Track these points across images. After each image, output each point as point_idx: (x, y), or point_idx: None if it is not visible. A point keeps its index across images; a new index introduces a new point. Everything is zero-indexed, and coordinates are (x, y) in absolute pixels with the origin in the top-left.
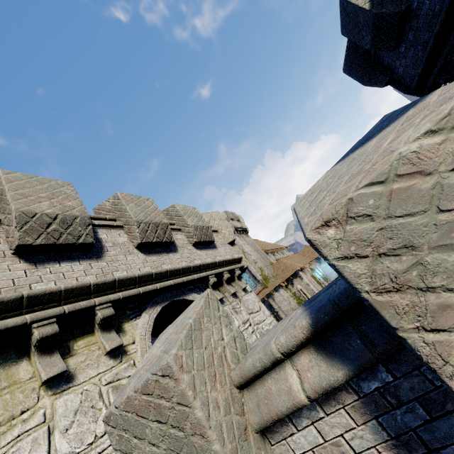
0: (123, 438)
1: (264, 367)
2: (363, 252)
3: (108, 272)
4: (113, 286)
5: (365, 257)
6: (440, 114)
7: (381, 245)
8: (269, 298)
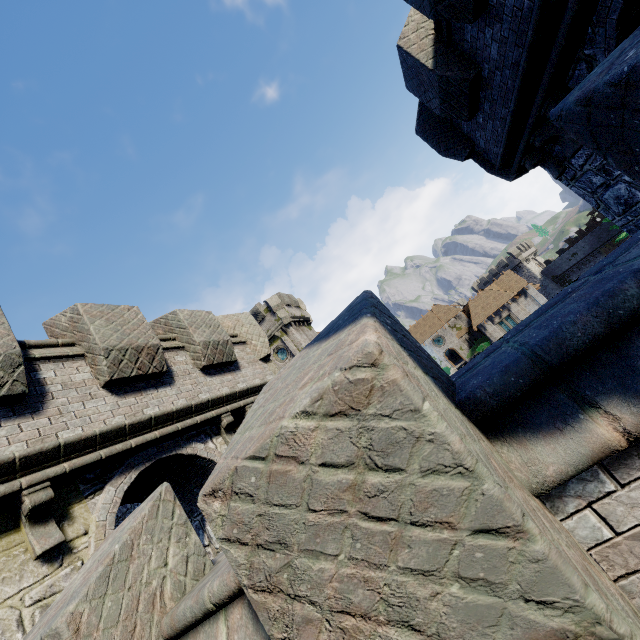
0: None
1: (196, 618)
2: (244, 538)
3: (50, 433)
4: (55, 455)
5: (246, 544)
6: (318, 392)
7: (259, 534)
8: None
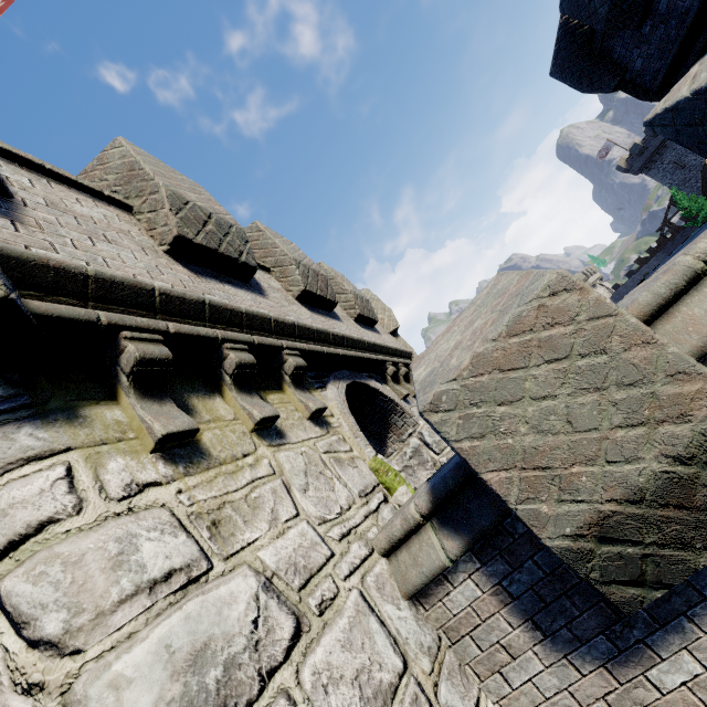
0: (472, 417)
1: (675, 290)
2: None
3: (280, 313)
4: (292, 333)
5: None
6: None
7: None
8: None
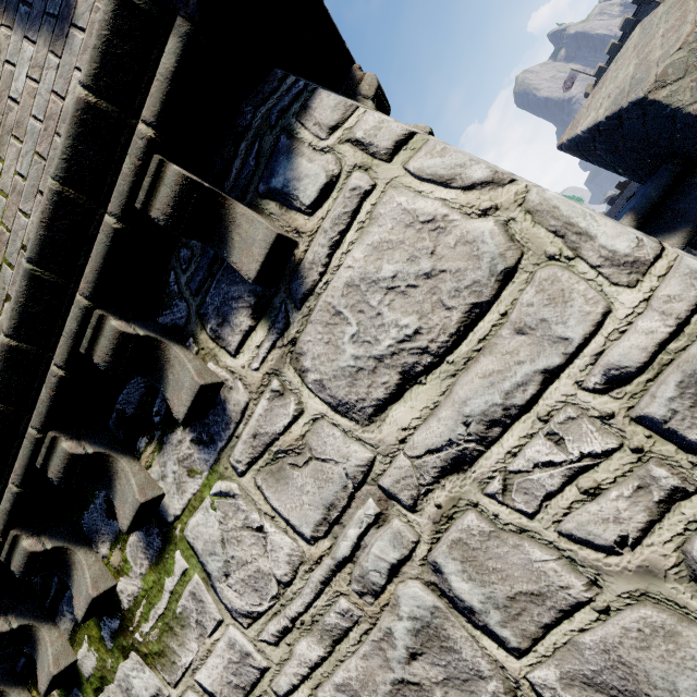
0: None
1: None
2: None
3: None
4: None
5: None
6: None
7: None
8: None
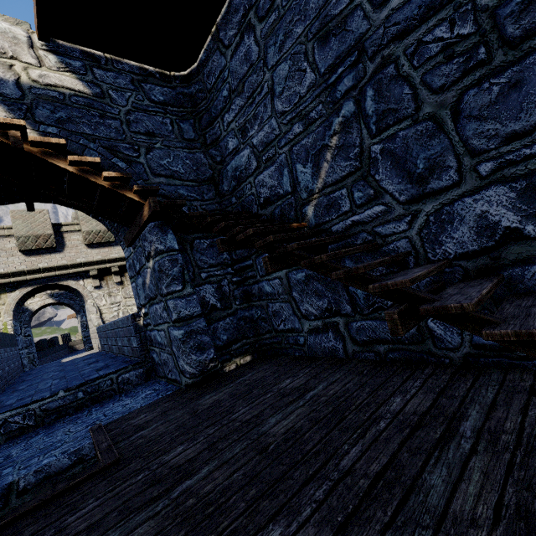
0: None
1: None
2: None
3: None
4: None
5: None
6: None
7: None
8: None
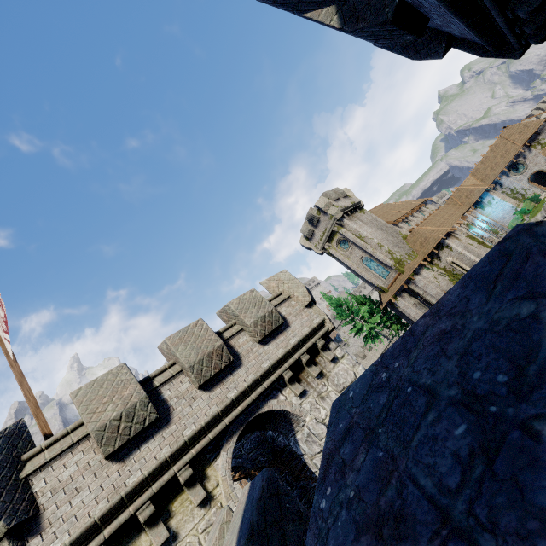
0: None
1: None
2: None
3: (179, 434)
4: (186, 447)
5: None
6: None
7: None
8: (410, 284)
